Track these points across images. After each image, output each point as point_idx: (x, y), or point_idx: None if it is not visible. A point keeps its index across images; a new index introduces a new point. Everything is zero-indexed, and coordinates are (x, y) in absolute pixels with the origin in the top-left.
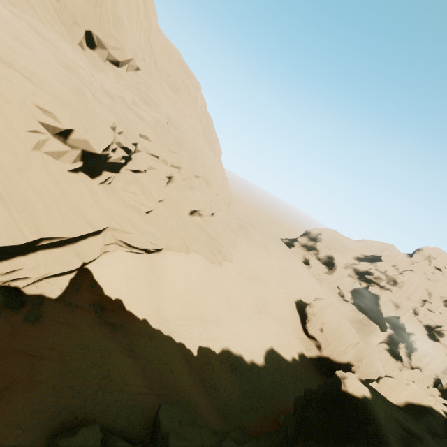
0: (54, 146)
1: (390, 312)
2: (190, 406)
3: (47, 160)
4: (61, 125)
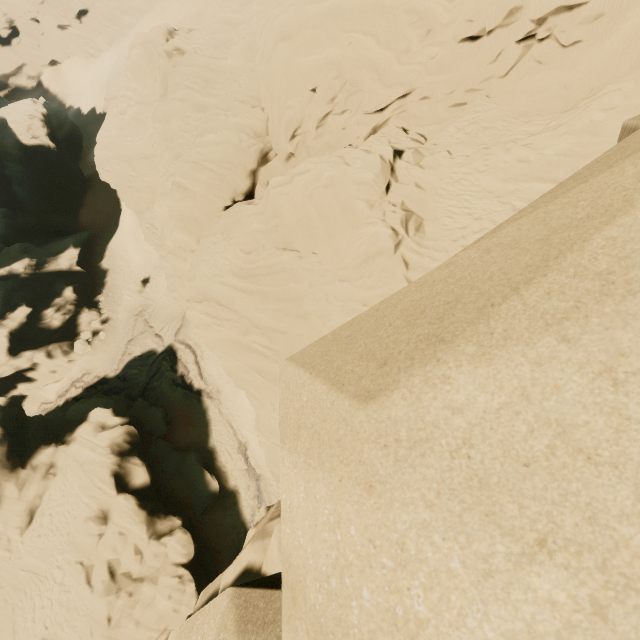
0: None
1: None
2: None
3: None
4: None
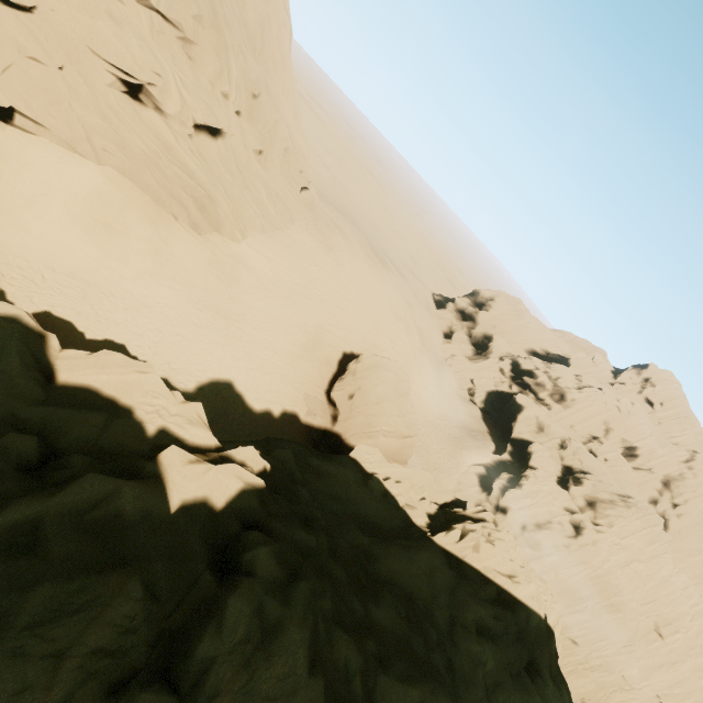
0: None
1: (525, 434)
2: None
3: None
4: None
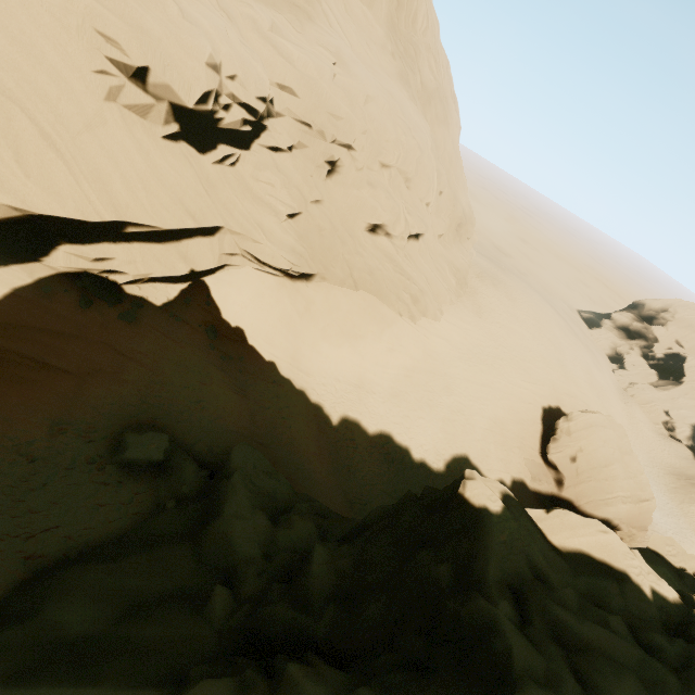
0: (134, 96)
1: None
2: (301, 472)
3: (128, 118)
4: (130, 60)
